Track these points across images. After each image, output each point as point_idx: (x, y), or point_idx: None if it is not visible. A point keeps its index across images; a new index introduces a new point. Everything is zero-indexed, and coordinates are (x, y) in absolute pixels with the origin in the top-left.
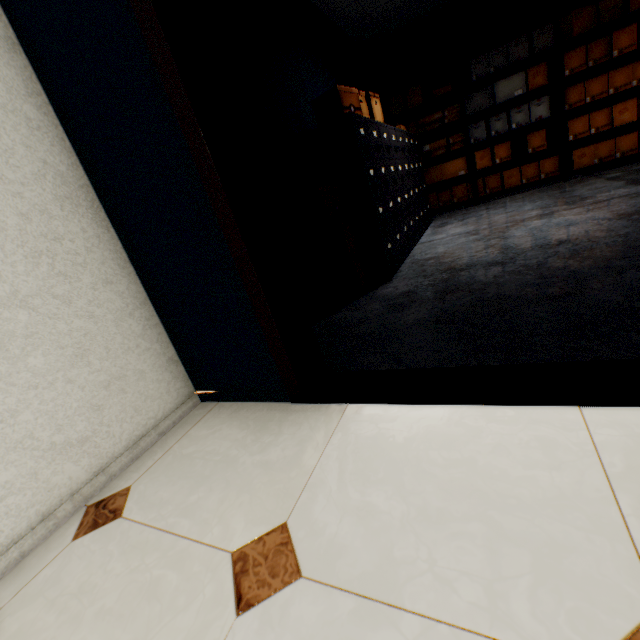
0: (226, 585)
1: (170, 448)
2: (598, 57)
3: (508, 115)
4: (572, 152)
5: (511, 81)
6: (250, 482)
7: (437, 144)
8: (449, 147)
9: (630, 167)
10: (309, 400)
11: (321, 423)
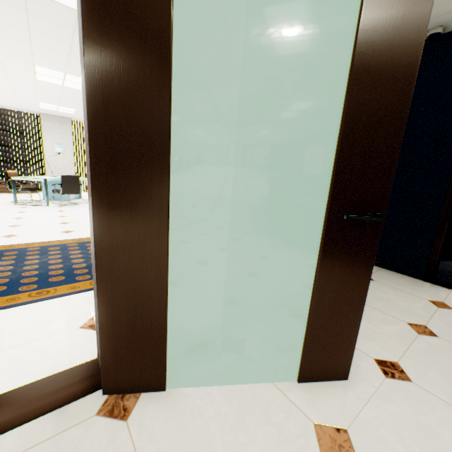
0: (430, 303)
1: (374, 272)
2: None
3: None
4: None
5: None
6: (421, 291)
7: None
8: None
9: None
10: (431, 283)
11: (441, 290)
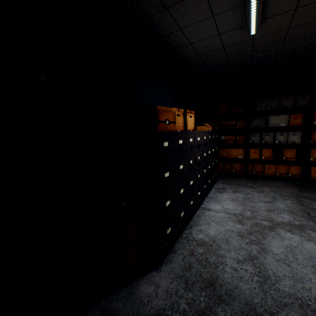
0: None
1: None
2: None
3: (274, 133)
4: (311, 167)
5: (279, 117)
6: None
7: (229, 137)
8: (236, 141)
9: None
10: None
11: None
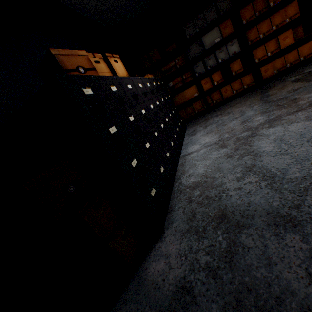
0: None
1: None
2: (261, 9)
3: (214, 55)
4: (260, 69)
5: (211, 34)
6: None
7: (176, 80)
8: (184, 81)
9: (301, 71)
10: None
11: None
